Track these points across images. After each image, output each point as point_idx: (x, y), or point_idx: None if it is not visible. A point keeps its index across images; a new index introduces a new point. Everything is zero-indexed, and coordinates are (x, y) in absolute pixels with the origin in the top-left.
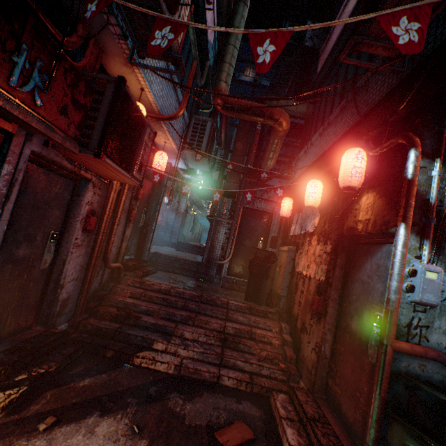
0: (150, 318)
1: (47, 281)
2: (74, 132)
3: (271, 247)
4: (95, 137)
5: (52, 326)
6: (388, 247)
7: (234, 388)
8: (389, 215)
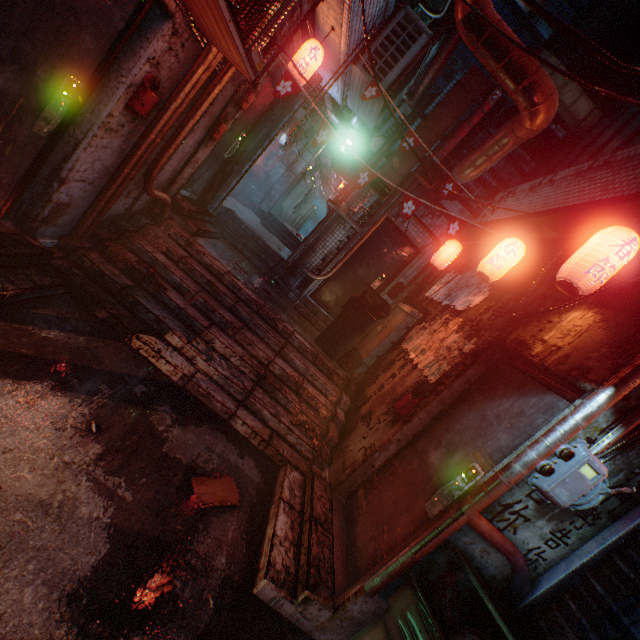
0: (179, 297)
1: (39, 158)
2: None
3: (389, 294)
4: None
5: (30, 233)
6: (556, 400)
7: (244, 437)
8: (598, 363)
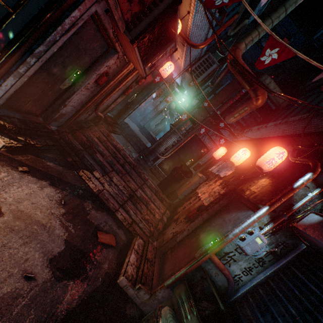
0: (101, 157)
1: (59, 96)
2: (128, 18)
3: (193, 168)
4: (138, 29)
5: (48, 123)
6: (251, 213)
7: (120, 221)
8: (266, 198)
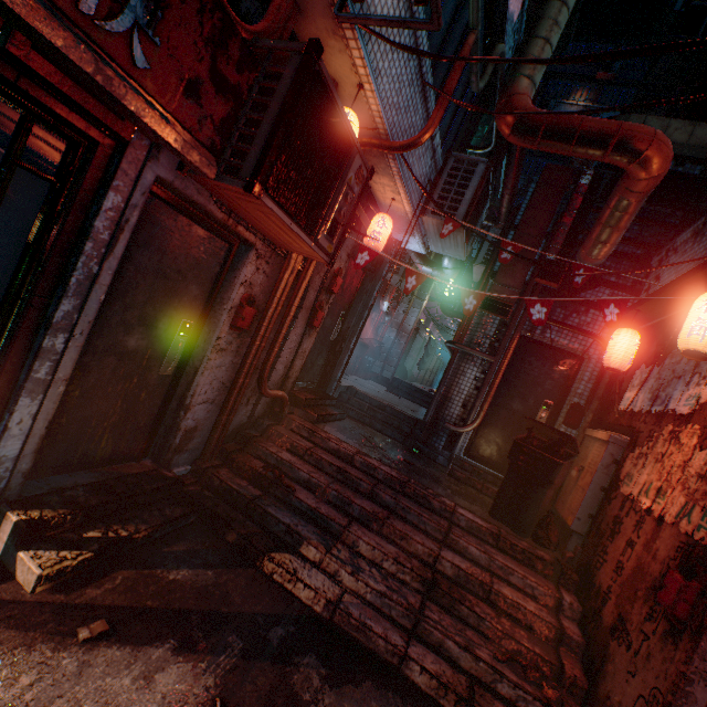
0: (309, 495)
1: (167, 394)
2: (211, 138)
3: (566, 423)
4: (253, 156)
5: (165, 465)
6: None
7: (429, 696)
8: None
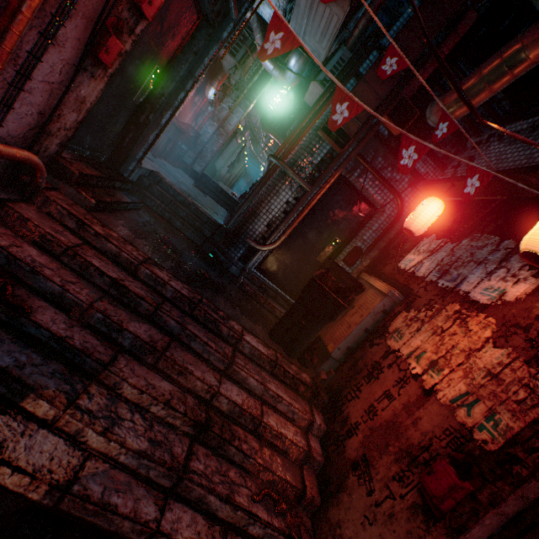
0: (57, 317)
1: None
2: None
3: (345, 261)
4: None
5: None
6: None
7: None
8: None
